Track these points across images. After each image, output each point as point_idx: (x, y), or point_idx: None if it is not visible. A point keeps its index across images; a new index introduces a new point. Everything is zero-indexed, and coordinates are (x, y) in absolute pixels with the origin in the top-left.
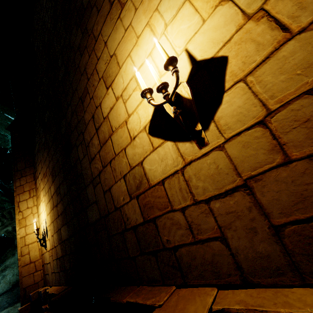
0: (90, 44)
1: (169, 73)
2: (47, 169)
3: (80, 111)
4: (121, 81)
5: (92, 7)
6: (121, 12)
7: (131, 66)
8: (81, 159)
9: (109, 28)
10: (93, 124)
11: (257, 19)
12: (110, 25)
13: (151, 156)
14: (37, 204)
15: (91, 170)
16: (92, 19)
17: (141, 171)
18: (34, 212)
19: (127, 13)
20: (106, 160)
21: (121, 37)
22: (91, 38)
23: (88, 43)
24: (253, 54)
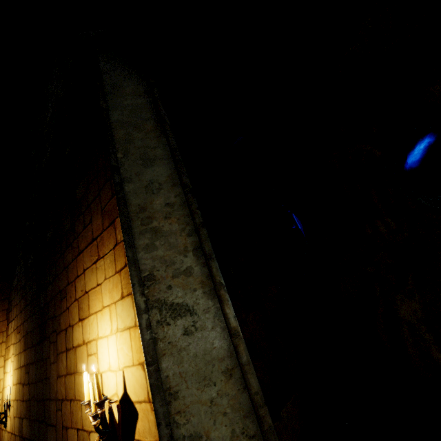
0: (74, 248)
1: (114, 374)
2: (21, 326)
3: (58, 306)
4: (88, 330)
5: (81, 212)
6: (97, 261)
7: (96, 327)
8: (51, 362)
9: (89, 260)
10: (65, 338)
11: (152, 408)
12: (89, 259)
13: (95, 435)
14: (5, 355)
15: (57, 386)
16: (79, 226)
17: (88, 440)
18: (0, 365)
19: (100, 270)
20: (69, 394)
21: (94, 285)
22: (76, 244)
23: (73, 244)
24: (147, 431)
